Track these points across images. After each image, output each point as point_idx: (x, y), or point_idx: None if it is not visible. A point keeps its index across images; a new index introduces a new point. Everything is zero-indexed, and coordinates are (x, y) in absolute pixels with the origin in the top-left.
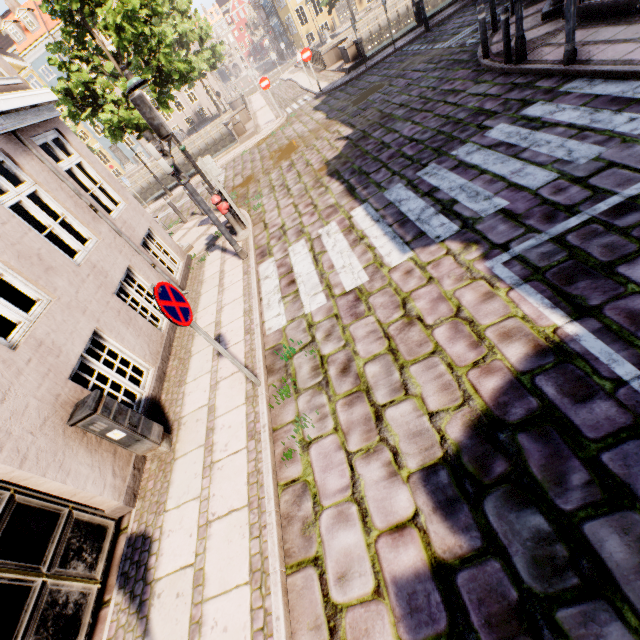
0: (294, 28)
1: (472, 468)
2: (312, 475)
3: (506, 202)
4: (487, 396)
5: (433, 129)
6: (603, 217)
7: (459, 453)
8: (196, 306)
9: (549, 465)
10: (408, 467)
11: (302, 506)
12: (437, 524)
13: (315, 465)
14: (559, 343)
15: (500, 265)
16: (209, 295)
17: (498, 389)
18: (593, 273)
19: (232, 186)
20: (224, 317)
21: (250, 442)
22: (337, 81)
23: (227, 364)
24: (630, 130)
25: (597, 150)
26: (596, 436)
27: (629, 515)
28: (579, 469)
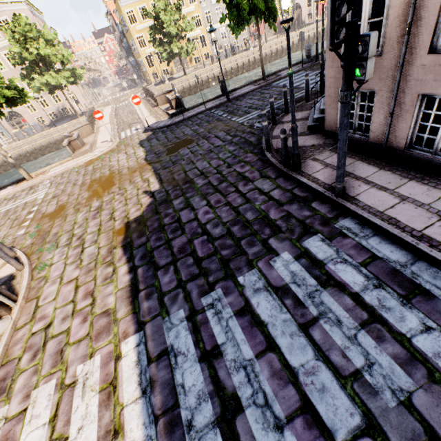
0: (144, 67)
1: None
2: None
3: None
4: None
5: (224, 224)
6: None
7: None
8: None
9: None
10: None
11: None
12: None
13: None
14: None
15: None
16: None
17: None
18: None
19: (43, 212)
20: None
21: None
22: (162, 121)
23: None
24: (433, 353)
25: (404, 380)
26: None
27: None
28: None
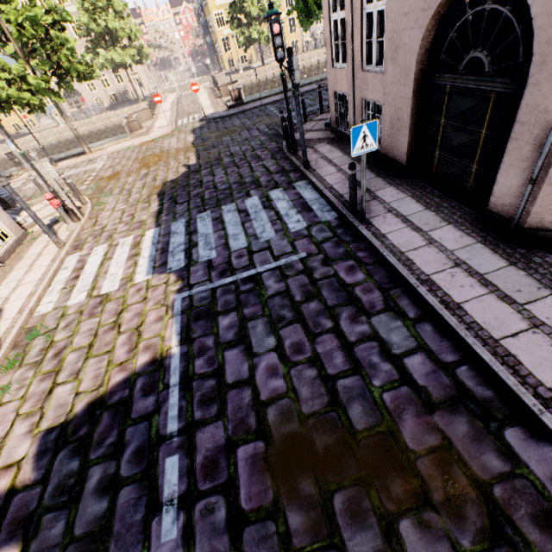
0: (219, 51)
1: (71, 431)
2: None
3: (215, 255)
4: (110, 386)
5: (229, 183)
6: (240, 281)
7: (72, 420)
8: (3, 279)
9: (104, 432)
10: (41, 427)
11: None
12: (29, 465)
13: None
14: (164, 358)
15: (180, 299)
16: (18, 272)
17: (118, 382)
18: (209, 317)
19: (101, 176)
20: (14, 295)
21: None
22: (219, 113)
23: None
24: (292, 228)
25: (272, 235)
26: (135, 417)
27: (113, 462)
28: (114, 435)
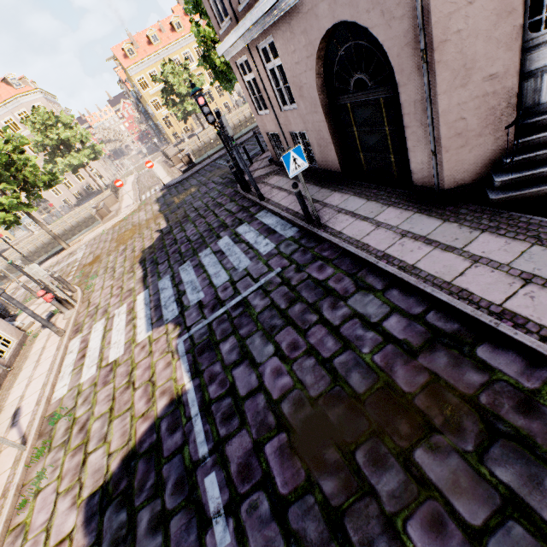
0: (163, 129)
1: (112, 489)
2: (31, 517)
3: (203, 295)
4: (138, 437)
5: (200, 233)
6: (230, 310)
7: (110, 480)
8: (14, 381)
9: (143, 478)
10: (83, 496)
11: (16, 543)
12: (80, 533)
13: (36, 508)
14: (180, 396)
15: (182, 342)
16: (27, 370)
17: (145, 431)
18: (211, 347)
19: (84, 264)
20: (28, 391)
21: (1, 500)
22: (176, 179)
23: (13, 434)
24: (263, 251)
25: (248, 263)
26: (167, 455)
27: (158, 501)
28: (153, 477)
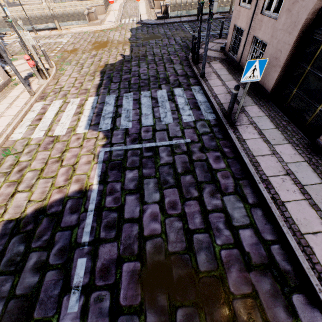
0: None
1: (22, 225)
2: None
3: (131, 126)
4: (51, 201)
5: (149, 75)
6: (144, 149)
7: (23, 218)
8: None
9: (42, 231)
10: (4, 218)
11: None
12: None
13: None
14: (87, 190)
15: (104, 152)
16: (2, 106)
17: (56, 199)
18: (120, 169)
19: (65, 49)
20: None
21: None
22: (150, 20)
23: None
24: (184, 119)
25: (170, 121)
26: (63, 226)
27: (45, 253)
28: (48, 235)
